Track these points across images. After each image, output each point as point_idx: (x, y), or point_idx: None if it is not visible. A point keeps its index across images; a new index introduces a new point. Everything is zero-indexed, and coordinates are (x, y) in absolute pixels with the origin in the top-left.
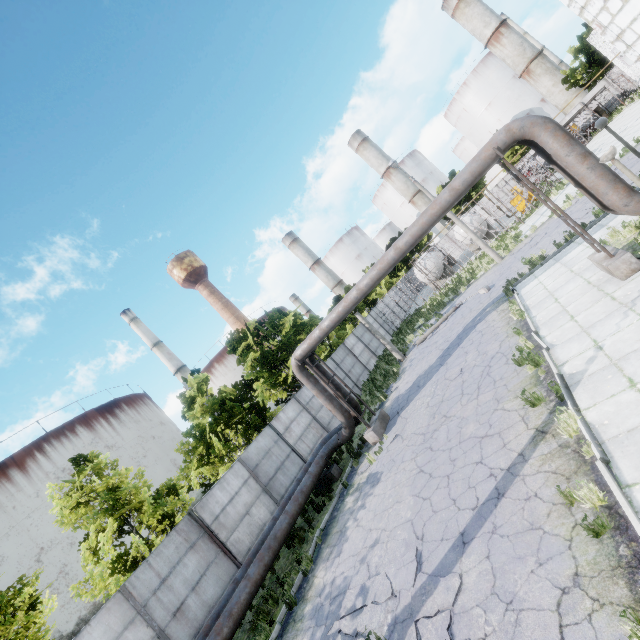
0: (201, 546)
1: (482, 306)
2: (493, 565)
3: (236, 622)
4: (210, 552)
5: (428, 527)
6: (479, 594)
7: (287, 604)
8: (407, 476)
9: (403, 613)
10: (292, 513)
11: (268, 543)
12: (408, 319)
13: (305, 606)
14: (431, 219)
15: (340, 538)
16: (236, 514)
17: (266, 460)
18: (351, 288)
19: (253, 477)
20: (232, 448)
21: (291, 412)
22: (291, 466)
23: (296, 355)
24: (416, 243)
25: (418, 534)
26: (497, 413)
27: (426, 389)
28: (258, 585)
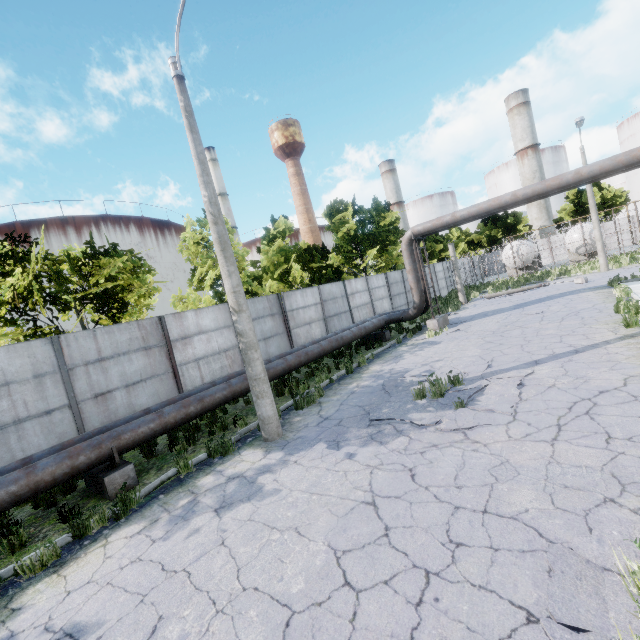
0: (277, 319)
1: (574, 288)
2: (566, 369)
3: (308, 360)
4: (280, 327)
5: (498, 358)
6: (550, 375)
7: (346, 369)
8: (473, 343)
9: (472, 378)
10: (355, 334)
11: (336, 337)
12: (471, 286)
13: (362, 374)
14: (631, 160)
15: (396, 358)
16: (303, 318)
17: (332, 302)
18: (433, 235)
19: (321, 305)
20: (302, 284)
21: (359, 285)
22: (345, 320)
23: (415, 229)
24: (598, 177)
25: (487, 359)
26: (583, 328)
27: (496, 316)
28: (324, 353)
